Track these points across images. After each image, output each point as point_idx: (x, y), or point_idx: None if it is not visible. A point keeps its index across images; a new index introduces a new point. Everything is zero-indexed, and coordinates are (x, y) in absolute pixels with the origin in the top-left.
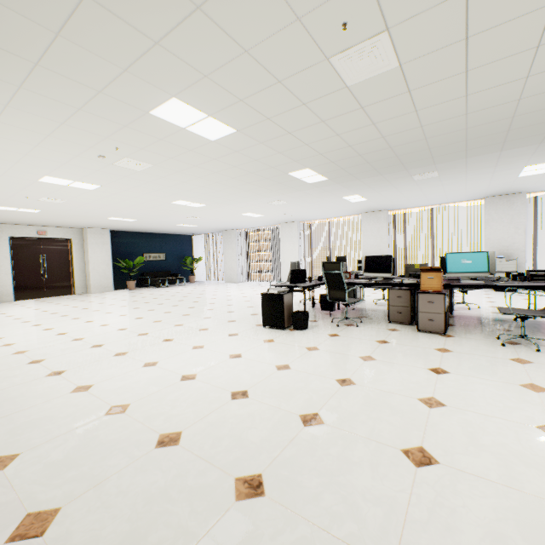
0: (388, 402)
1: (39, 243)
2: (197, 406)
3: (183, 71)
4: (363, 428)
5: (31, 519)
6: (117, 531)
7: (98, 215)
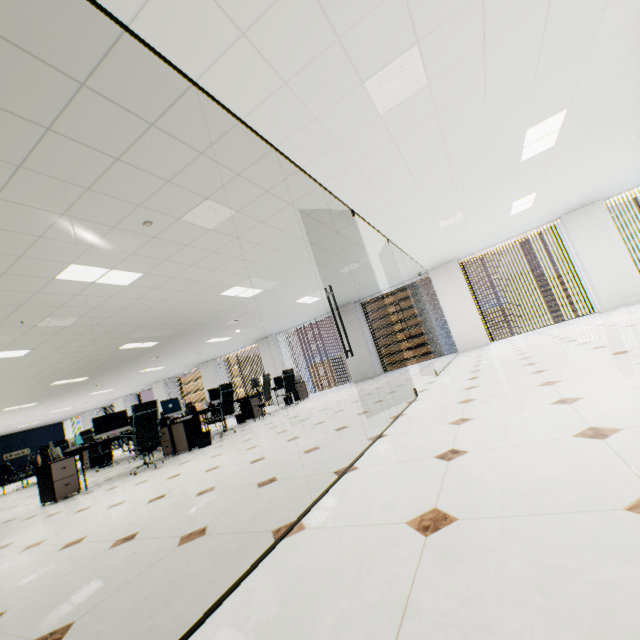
0: None
1: None
2: None
3: None
4: None
5: None
6: None
7: None
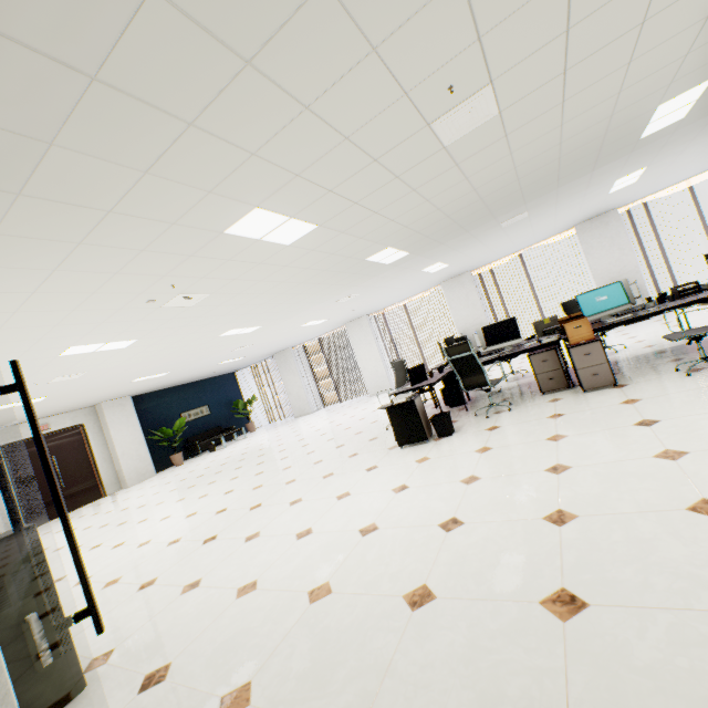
0: (625, 471)
1: None
2: (414, 553)
3: (274, 176)
4: (625, 505)
5: None
6: (464, 703)
7: (121, 380)
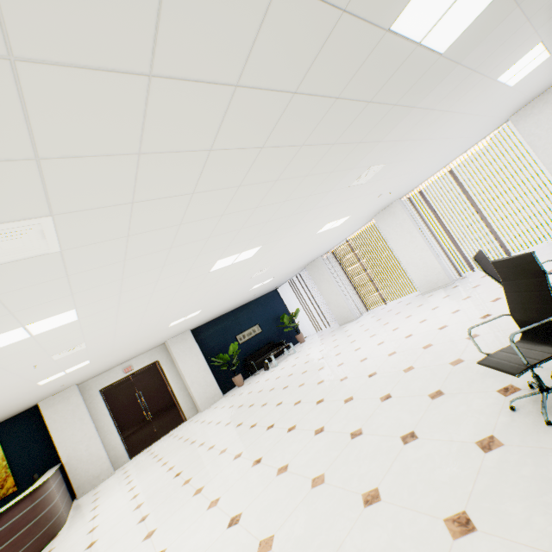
0: None
1: (130, 382)
2: None
3: None
4: None
5: None
6: None
7: (152, 329)
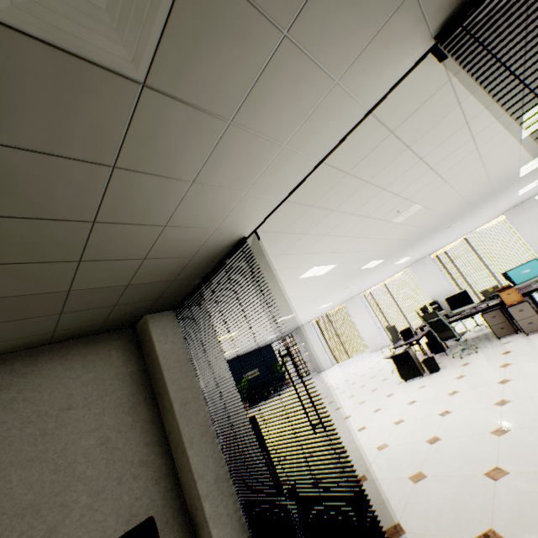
0: None
1: None
2: (427, 426)
3: (324, 256)
4: (535, 393)
5: (413, 477)
6: (457, 463)
7: None
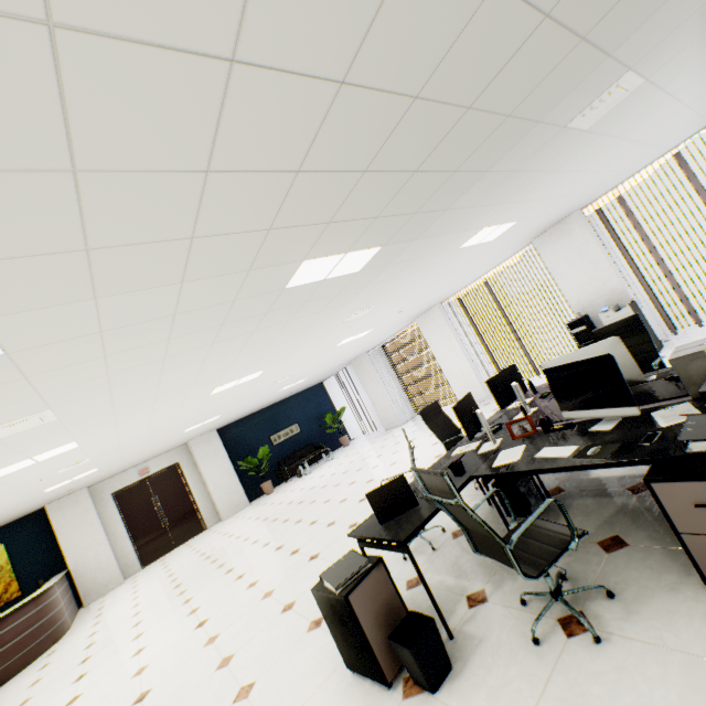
0: None
1: (146, 485)
2: None
3: None
4: None
5: None
6: None
7: (165, 437)
